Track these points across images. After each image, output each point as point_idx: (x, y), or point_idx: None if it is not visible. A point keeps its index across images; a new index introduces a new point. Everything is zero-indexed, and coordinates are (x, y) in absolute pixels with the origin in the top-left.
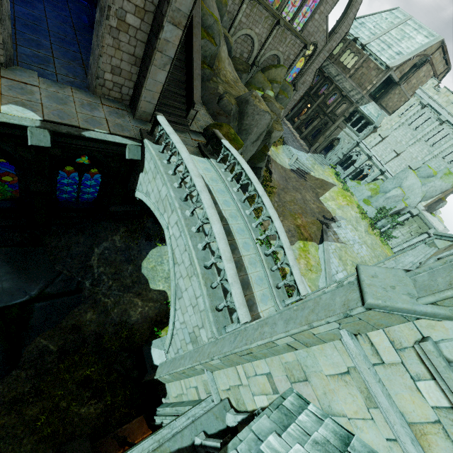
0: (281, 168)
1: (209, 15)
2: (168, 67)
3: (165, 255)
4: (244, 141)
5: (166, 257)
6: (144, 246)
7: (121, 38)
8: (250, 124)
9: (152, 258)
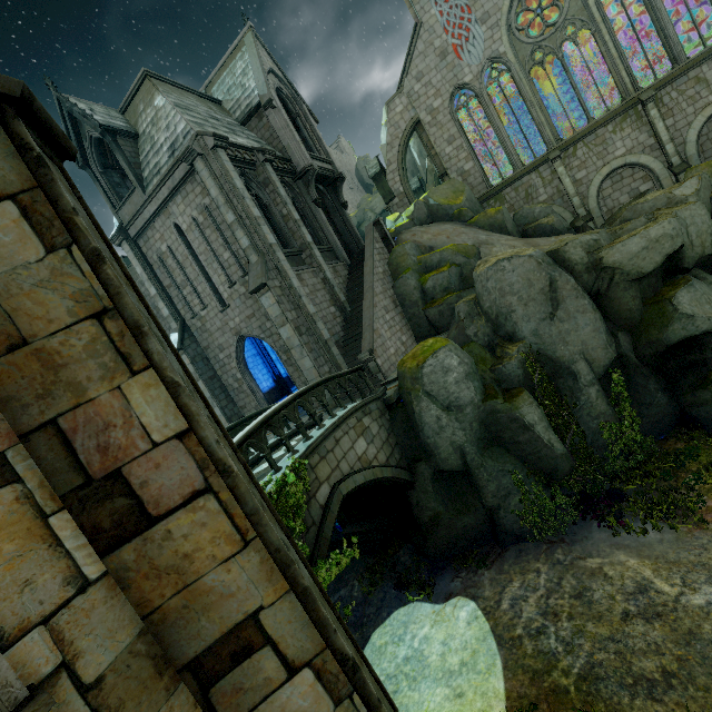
0: None
1: (431, 257)
2: (305, 353)
3: (416, 622)
4: (515, 330)
5: (415, 627)
6: (390, 600)
7: (294, 361)
8: (492, 302)
9: (391, 626)
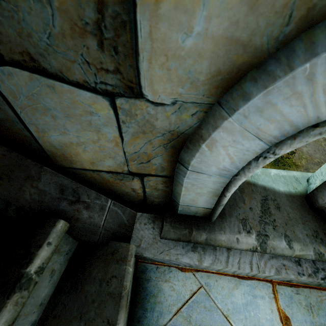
0: (323, 140)
1: None
2: None
3: None
4: None
5: None
6: None
7: None
8: None
9: None
